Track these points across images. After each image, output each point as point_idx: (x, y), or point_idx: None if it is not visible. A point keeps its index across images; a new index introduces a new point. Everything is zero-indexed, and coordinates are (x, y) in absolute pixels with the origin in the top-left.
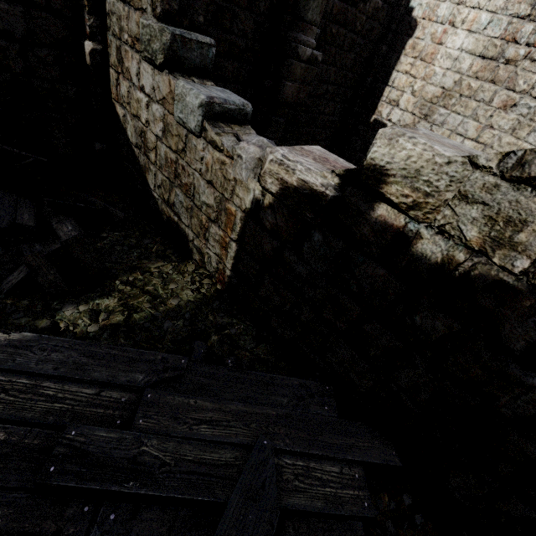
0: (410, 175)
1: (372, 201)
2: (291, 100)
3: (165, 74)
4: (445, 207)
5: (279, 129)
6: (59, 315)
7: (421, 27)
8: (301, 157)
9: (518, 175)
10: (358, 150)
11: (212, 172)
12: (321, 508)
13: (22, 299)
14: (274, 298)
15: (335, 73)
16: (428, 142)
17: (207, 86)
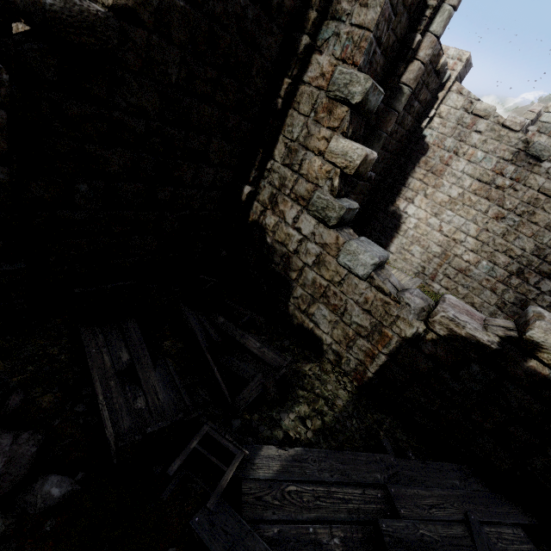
0: None
1: (525, 357)
2: None
3: (333, 231)
4: None
5: None
6: (282, 425)
7: (432, 150)
8: (463, 316)
9: None
10: (377, 231)
11: (372, 305)
12: None
13: (251, 413)
14: (421, 400)
15: None
16: None
17: (362, 241)
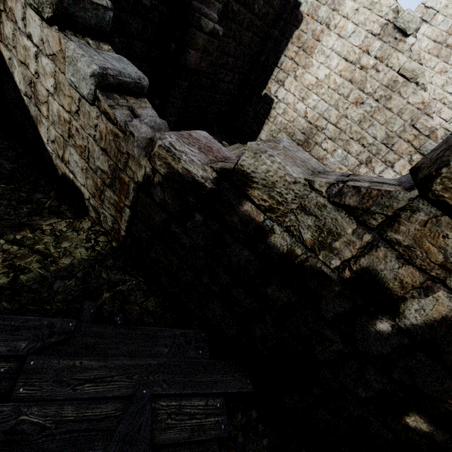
0: (268, 185)
1: (241, 198)
2: (193, 67)
3: (54, 29)
4: (291, 214)
5: (182, 91)
6: None
7: (306, 22)
8: (187, 147)
9: (338, 201)
10: (251, 117)
11: (106, 141)
12: (187, 438)
13: None
14: (163, 260)
15: (235, 47)
16: (282, 162)
17: (102, 52)
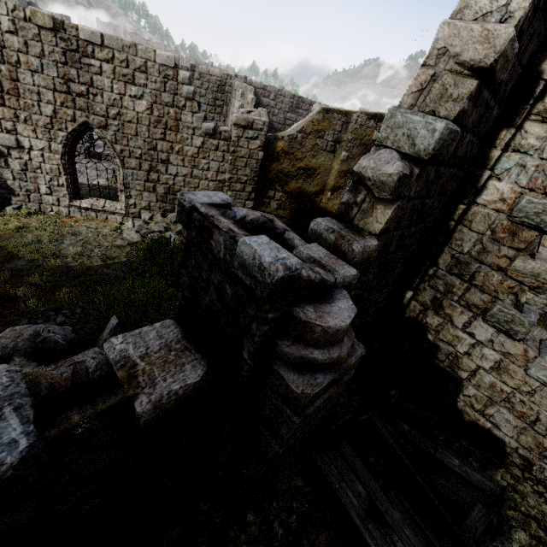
0: None
1: None
2: None
3: (519, 343)
4: None
5: None
6: None
7: None
8: None
9: None
10: None
11: None
12: None
13: (478, 545)
14: None
15: None
16: None
17: None
